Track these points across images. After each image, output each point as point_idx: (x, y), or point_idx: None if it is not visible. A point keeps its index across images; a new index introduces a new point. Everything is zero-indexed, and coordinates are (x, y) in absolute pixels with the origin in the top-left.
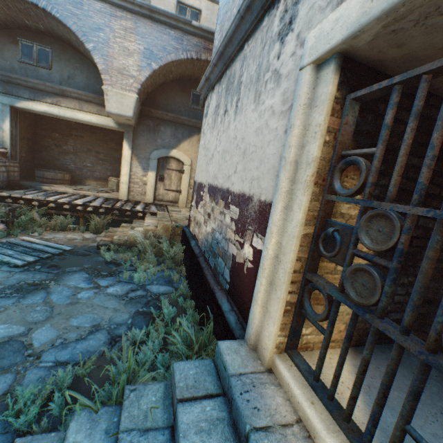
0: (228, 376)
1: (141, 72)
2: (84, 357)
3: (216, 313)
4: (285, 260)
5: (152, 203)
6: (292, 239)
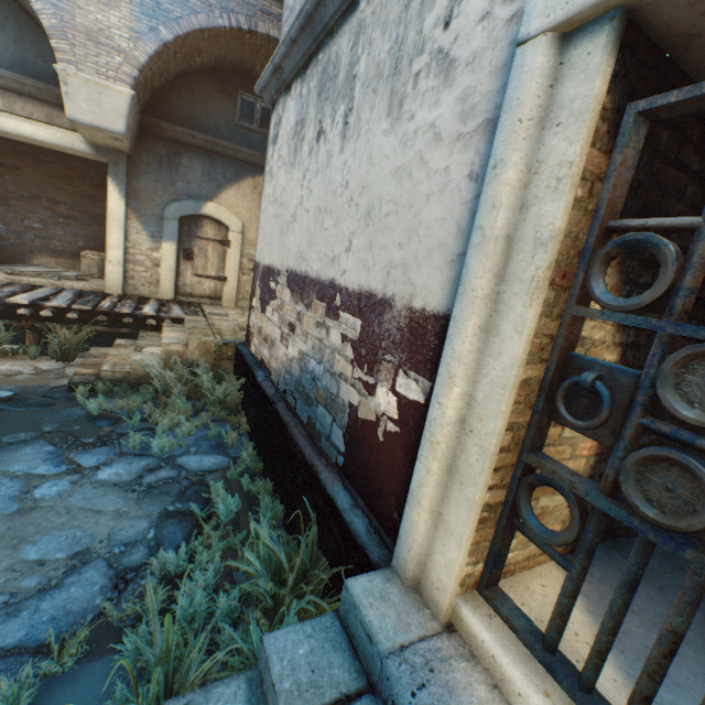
0: (380, 657)
1: (138, 43)
2: (59, 628)
3: (323, 511)
4: (484, 430)
5: (173, 301)
6: (501, 392)
